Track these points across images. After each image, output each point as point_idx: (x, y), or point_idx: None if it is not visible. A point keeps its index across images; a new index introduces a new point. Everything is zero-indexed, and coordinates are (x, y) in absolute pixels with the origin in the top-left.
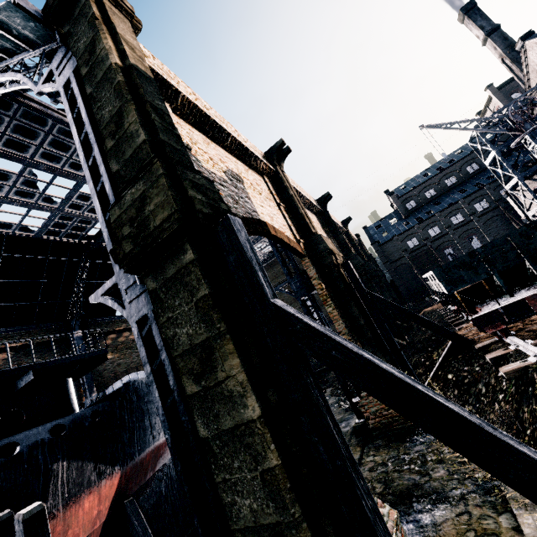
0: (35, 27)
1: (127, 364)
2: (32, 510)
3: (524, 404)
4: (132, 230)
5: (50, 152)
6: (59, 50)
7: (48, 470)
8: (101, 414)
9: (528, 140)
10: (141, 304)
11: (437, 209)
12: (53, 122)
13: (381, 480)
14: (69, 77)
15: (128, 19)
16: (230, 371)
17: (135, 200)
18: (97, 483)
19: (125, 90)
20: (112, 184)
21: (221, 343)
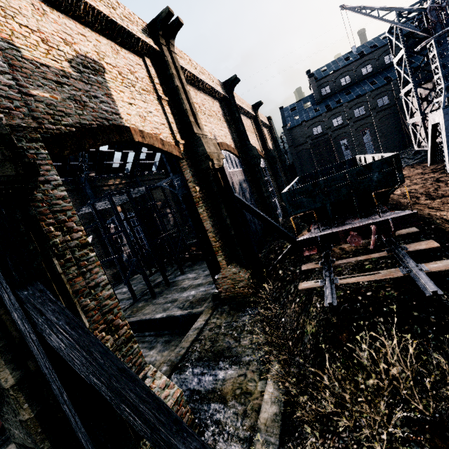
0: None
1: None
2: None
3: (303, 313)
4: None
5: None
6: None
7: None
8: None
9: (432, 46)
10: None
11: (346, 99)
12: None
13: (212, 339)
14: None
15: None
16: None
17: None
18: None
19: None
20: None
21: None
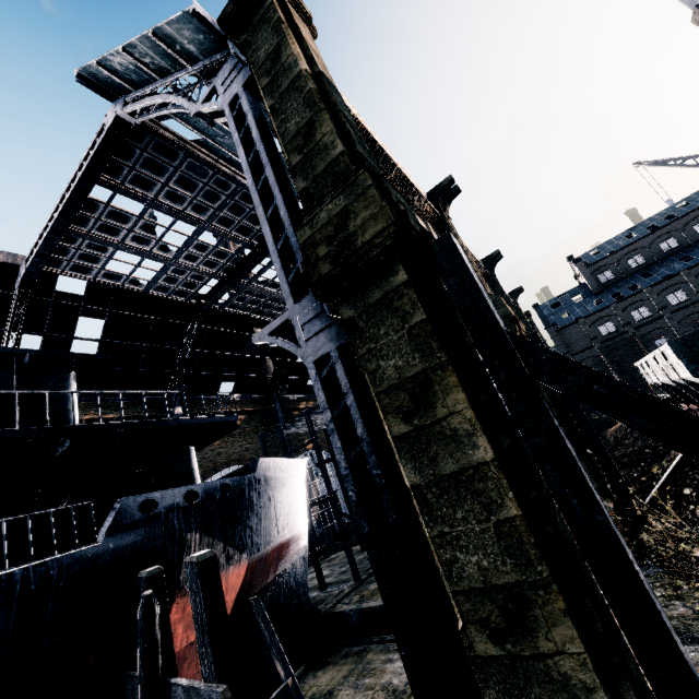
0: (203, 40)
1: (229, 455)
2: (205, 554)
3: None
4: (332, 248)
5: (175, 191)
6: (225, 65)
7: (182, 538)
8: (230, 490)
9: None
10: (321, 341)
11: (646, 283)
12: (184, 156)
13: None
14: (236, 93)
15: (307, 25)
16: (454, 406)
17: (333, 217)
18: (226, 568)
19: (317, 98)
20: (287, 208)
21: (443, 375)
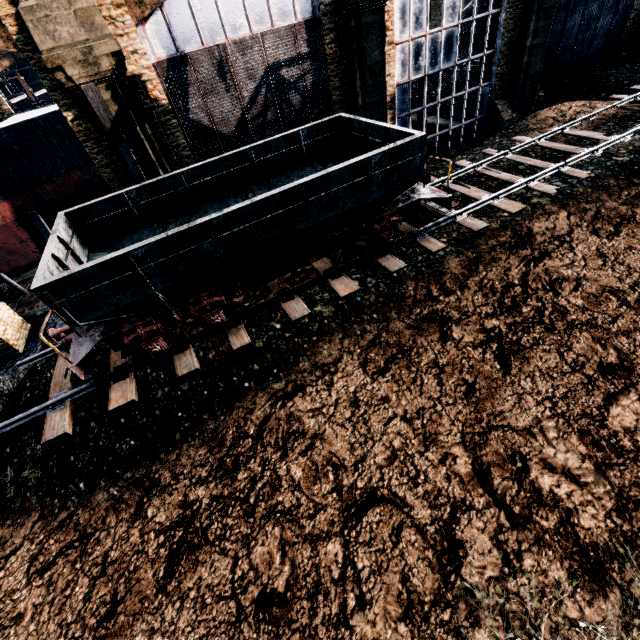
0: None
1: None
2: None
3: None
4: None
5: None
6: None
7: None
8: None
9: None
10: None
11: None
12: None
13: None
14: None
15: None
16: None
17: None
18: None
19: None
20: None
21: None
